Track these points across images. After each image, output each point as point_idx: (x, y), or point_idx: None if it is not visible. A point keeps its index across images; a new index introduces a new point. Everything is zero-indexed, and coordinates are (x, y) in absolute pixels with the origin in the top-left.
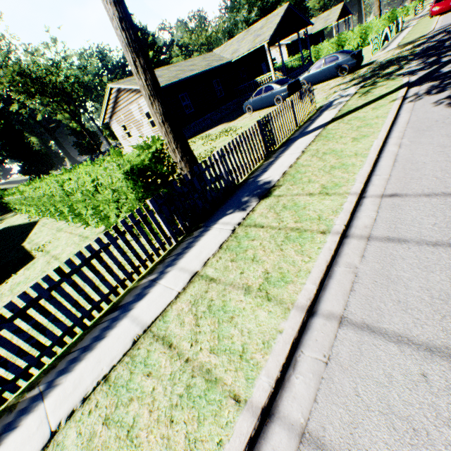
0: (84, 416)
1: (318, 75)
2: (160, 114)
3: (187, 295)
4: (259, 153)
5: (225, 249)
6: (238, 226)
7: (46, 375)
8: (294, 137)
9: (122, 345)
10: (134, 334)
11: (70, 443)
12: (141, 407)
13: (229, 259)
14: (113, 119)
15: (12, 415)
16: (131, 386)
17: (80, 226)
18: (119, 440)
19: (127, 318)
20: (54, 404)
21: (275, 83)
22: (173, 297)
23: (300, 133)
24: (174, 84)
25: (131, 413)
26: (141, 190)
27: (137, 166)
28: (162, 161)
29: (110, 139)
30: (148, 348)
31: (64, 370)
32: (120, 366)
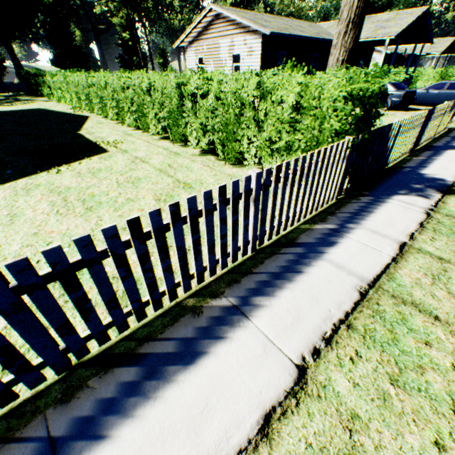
0: (346, 363)
1: (432, 97)
2: (346, 49)
3: (412, 264)
4: (409, 145)
5: (432, 230)
6: (432, 212)
7: (229, 287)
8: (438, 146)
9: (343, 291)
10: (354, 284)
11: (347, 392)
12: (450, 384)
13: (451, 244)
14: (192, 46)
15: (202, 319)
16: (405, 349)
17: (159, 140)
18: (445, 419)
19: (325, 261)
20: (272, 329)
21: (392, 84)
22: (387, 259)
23: (445, 144)
24: (280, 36)
25: (436, 386)
26: (352, 122)
27: (359, 91)
28: (384, 98)
29: (161, 69)
30: (395, 309)
31: (257, 290)
32: (362, 317)
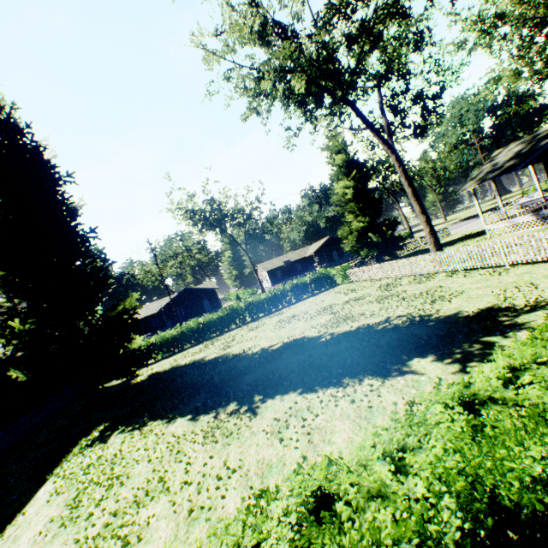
0: None
1: None
2: None
3: None
4: None
5: None
6: None
7: None
8: None
9: None
10: None
11: None
12: None
13: None
14: None
15: None
16: None
17: None
18: None
19: None
20: None
21: None
22: None
23: None
24: None
25: None
26: None
27: None
28: None
29: None
30: None
31: None
32: None
